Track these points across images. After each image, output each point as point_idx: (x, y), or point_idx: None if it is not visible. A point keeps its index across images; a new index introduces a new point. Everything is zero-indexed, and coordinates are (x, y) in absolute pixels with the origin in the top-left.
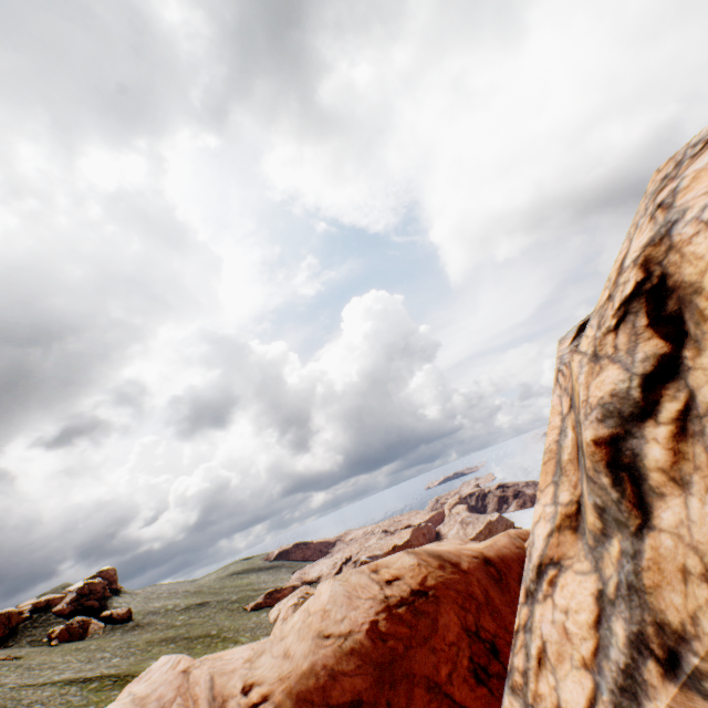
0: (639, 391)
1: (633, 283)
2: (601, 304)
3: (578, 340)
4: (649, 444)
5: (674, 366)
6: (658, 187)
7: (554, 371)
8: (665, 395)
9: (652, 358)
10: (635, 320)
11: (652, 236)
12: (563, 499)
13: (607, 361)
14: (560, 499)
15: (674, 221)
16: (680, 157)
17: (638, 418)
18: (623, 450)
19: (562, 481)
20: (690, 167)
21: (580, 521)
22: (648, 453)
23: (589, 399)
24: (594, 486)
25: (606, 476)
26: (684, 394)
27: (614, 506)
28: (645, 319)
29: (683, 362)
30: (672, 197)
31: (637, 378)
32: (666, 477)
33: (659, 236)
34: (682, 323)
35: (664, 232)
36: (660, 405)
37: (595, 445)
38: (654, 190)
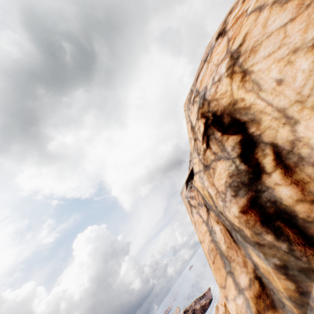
0: (243, 164)
1: (203, 124)
2: (193, 146)
3: (188, 186)
4: (276, 189)
5: (250, 141)
6: (189, 101)
7: (186, 207)
8: (259, 157)
9: (236, 145)
10: (214, 136)
11: (198, 106)
12: (244, 282)
13: (215, 162)
14: (242, 284)
15: (204, 94)
16: (190, 91)
17: (256, 178)
18: (264, 204)
19: (233, 267)
20: (197, 84)
21: (271, 294)
22: (281, 195)
23: (219, 189)
24: (265, 248)
25: (267, 233)
26: (268, 149)
27: (290, 256)
28: (219, 132)
29: (253, 135)
30: (197, 92)
31: (237, 159)
32: (307, 203)
33: (201, 104)
34: (238, 121)
35: (202, 101)
36: (261, 163)
37: (244, 213)
38: (188, 103)
